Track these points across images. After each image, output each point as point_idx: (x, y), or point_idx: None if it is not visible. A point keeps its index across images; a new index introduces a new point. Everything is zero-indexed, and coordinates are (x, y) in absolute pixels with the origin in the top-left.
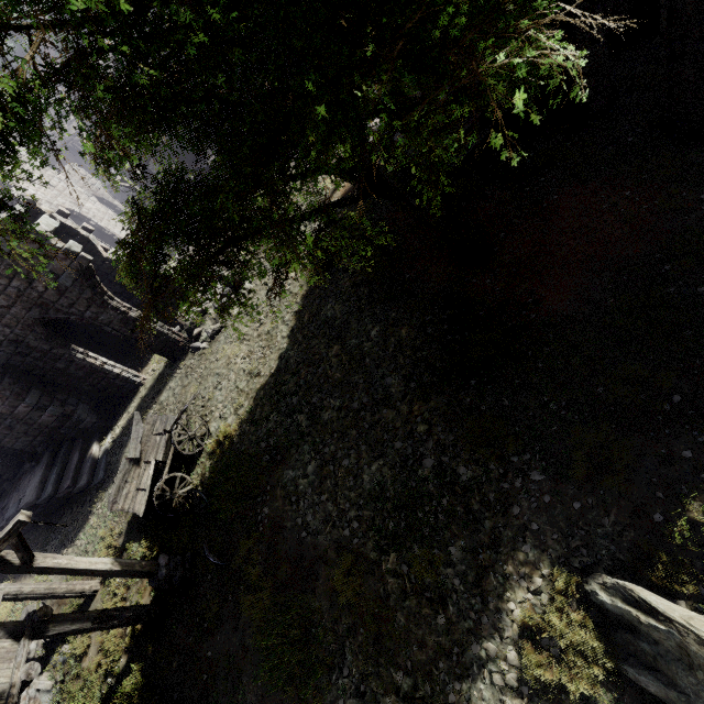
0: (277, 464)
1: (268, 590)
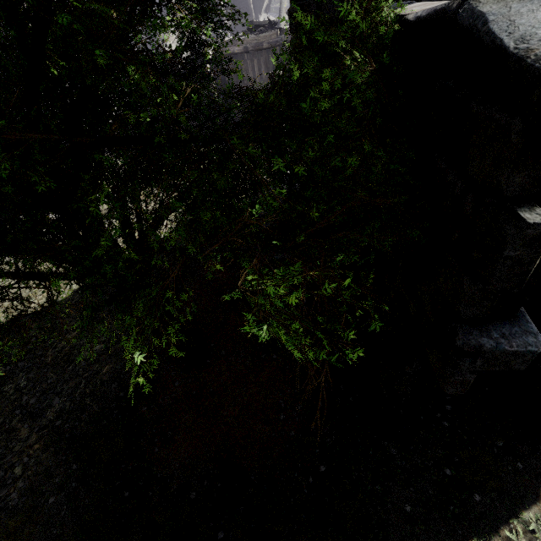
0: None
1: None
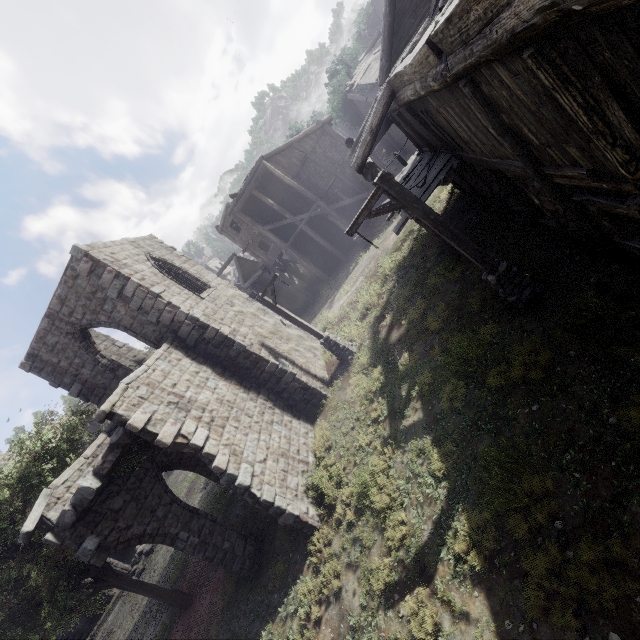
0: None
1: None
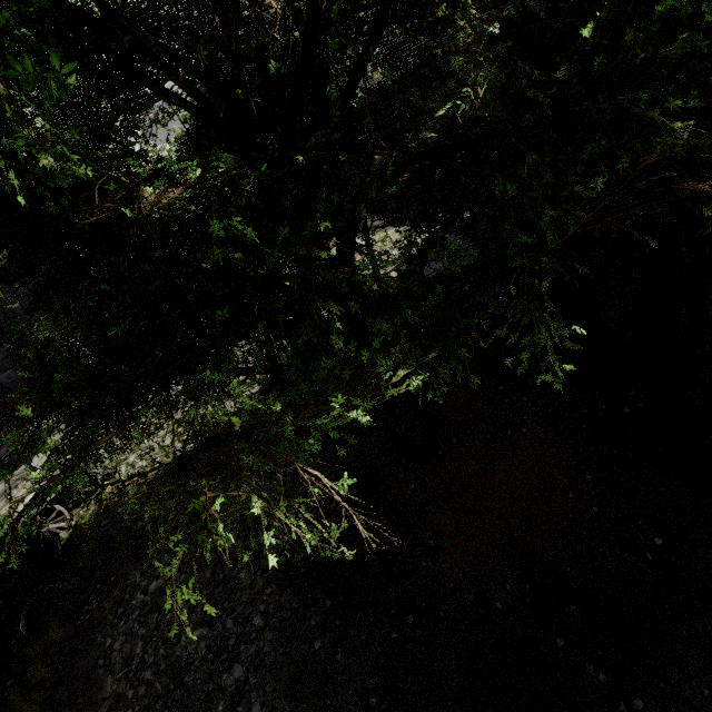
0: (135, 557)
1: (36, 705)
